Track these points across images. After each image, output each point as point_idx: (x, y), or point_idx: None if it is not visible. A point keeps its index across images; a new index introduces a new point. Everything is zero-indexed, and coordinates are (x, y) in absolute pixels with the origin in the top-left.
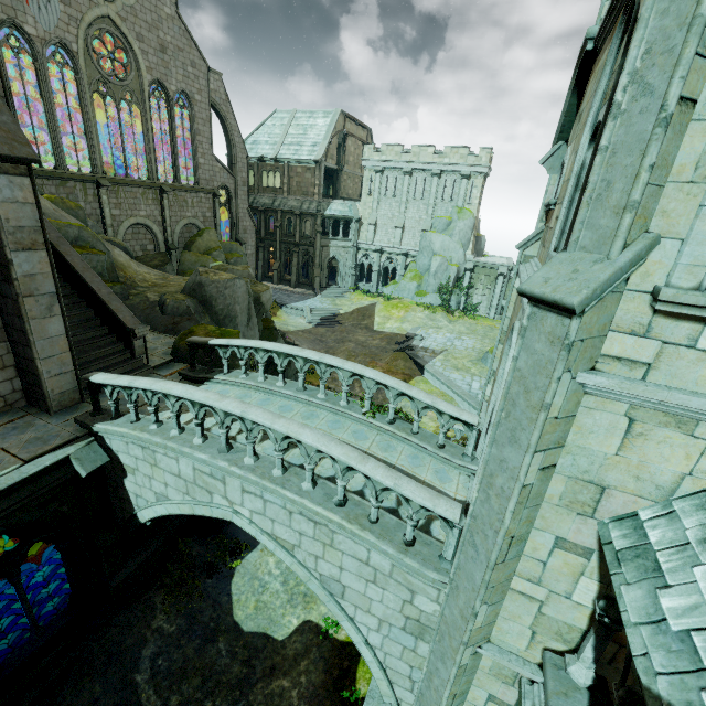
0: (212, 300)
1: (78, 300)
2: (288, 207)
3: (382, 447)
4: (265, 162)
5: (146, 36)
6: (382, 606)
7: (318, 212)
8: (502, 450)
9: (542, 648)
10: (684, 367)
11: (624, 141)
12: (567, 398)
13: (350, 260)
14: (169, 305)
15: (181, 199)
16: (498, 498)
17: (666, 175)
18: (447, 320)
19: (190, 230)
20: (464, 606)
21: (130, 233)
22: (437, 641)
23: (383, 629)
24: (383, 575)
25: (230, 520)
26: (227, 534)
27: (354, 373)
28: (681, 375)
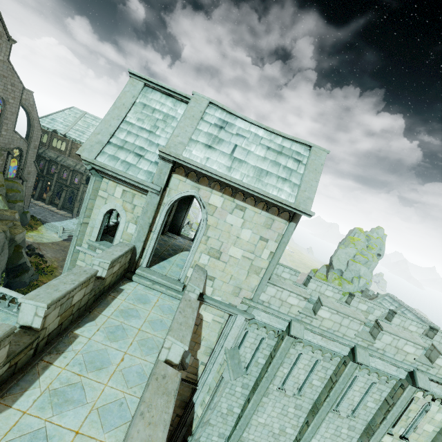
0: None
1: None
2: (66, 164)
3: None
4: (57, 134)
5: None
6: None
7: (85, 173)
8: None
9: None
10: None
11: None
12: None
13: None
14: None
15: None
16: None
17: None
18: None
19: None
20: None
21: None
22: None
23: None
24: None
25: None
26: None
27: None
28: None
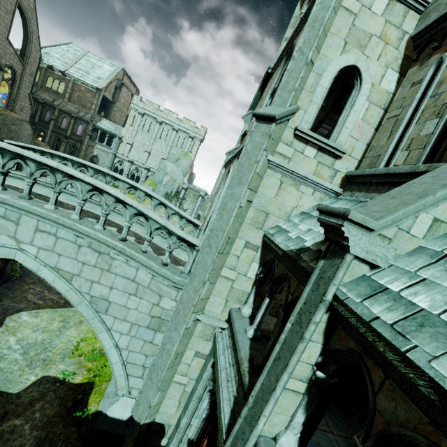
0: None
1: None
2: (66, 109)
3: (143, 232)
4: (53, 71)
5: None
6: (136, 312)
7: (91, 121)
8: (233, 189)
9: (229, 309)
10: (299, 161)
11: (294, 69)
12: (263, 166)
13: (108, 162)
14: None
15: None
16: (227, 213)
17: (304, 86)
18: None
19: None
20: (198, 283)
21: None
22: (173, 319)
23: (132, 331)
24: (143, 287)
25: (11, 258)
26: None
27: (132, 186)
28: (298, 164)
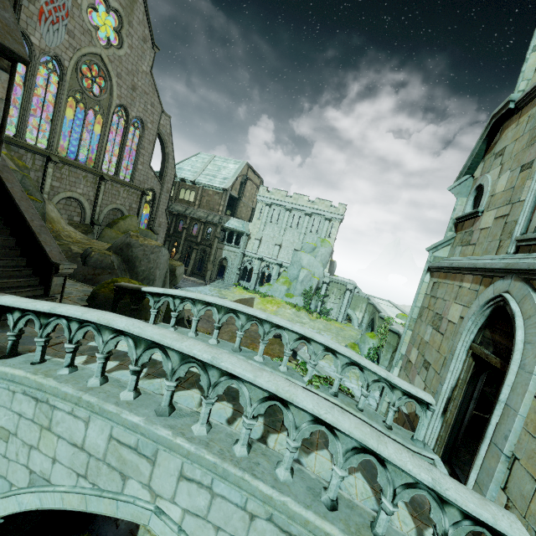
0: (136, 261)
1: (2, 226)
2: (196, 216)
3: None
4: (185, 182)
5: (124, 77)
6: None
7: (219, 223)
8: None
9: None
10: None
11: None
12: None
13: (237, 262)
14: (93, 257)
15: (116, 189)
16: None
17: None
18: (308, 318)
19: (115, 213)
20: None
21: (63, 203)
22: None
23: None
24: None
25: (143, 524)
26: (93, 532)
27: (302, 336)
28: None
